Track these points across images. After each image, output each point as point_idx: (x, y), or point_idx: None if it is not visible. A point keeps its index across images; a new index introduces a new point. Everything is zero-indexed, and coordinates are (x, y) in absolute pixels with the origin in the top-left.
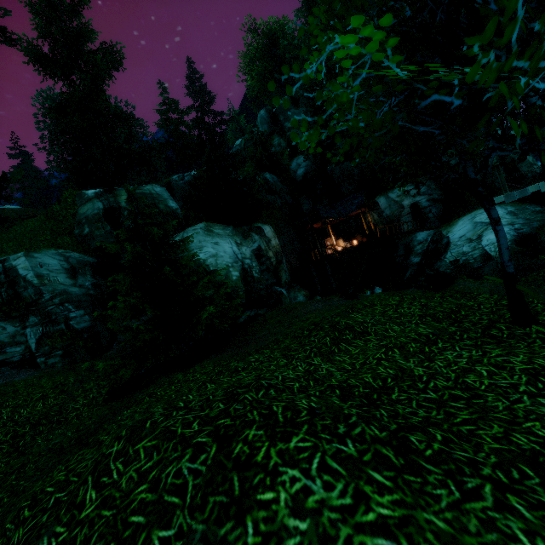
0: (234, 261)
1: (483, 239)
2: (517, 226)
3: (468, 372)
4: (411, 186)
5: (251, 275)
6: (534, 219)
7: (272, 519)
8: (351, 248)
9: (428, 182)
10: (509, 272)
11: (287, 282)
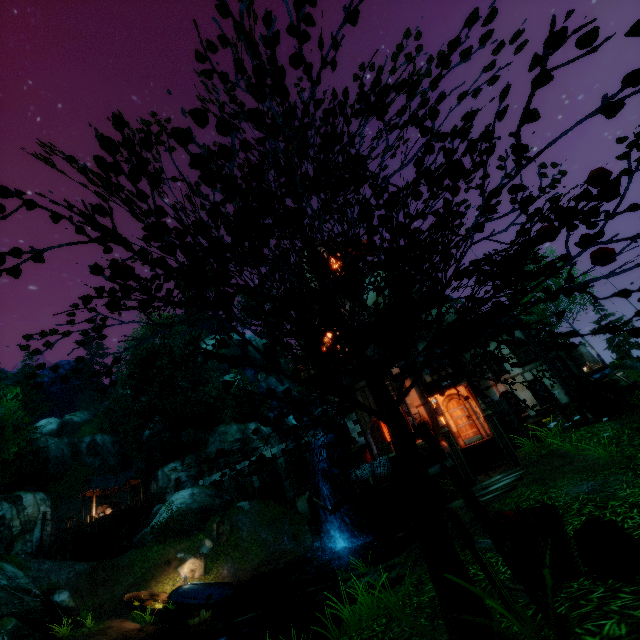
0: None
1: (162, 515)
2: (182, 506)
3: None
4: (180, 463)
5: None
6: (199, 500)
7: None
8: (99, 518)
9: (191, 461)
10: None
11: (21, 553)
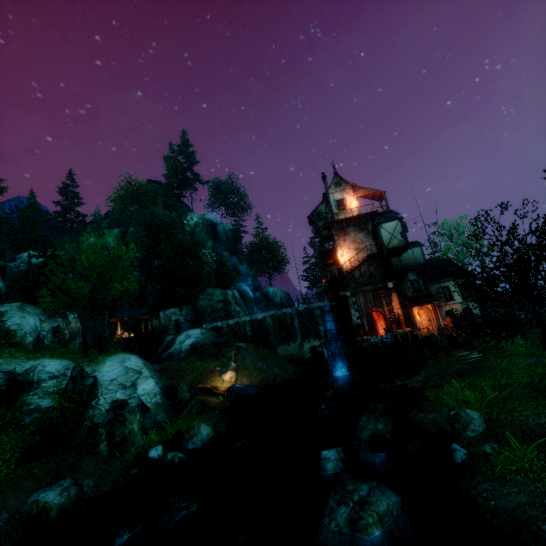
0: (33, 330)
1: (184, 343)
2: (198, 339)
3: (69, 355)
4: (178, 309)
5: (43, 342)
6: (208, 337)
7: (4, 352)
8: (126, 338)
9: (187, 310)
10: (105, 340)
11: None
